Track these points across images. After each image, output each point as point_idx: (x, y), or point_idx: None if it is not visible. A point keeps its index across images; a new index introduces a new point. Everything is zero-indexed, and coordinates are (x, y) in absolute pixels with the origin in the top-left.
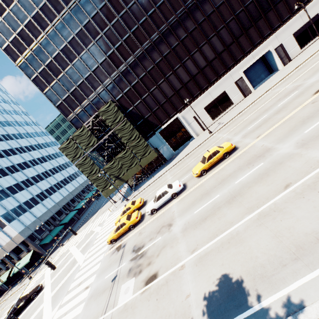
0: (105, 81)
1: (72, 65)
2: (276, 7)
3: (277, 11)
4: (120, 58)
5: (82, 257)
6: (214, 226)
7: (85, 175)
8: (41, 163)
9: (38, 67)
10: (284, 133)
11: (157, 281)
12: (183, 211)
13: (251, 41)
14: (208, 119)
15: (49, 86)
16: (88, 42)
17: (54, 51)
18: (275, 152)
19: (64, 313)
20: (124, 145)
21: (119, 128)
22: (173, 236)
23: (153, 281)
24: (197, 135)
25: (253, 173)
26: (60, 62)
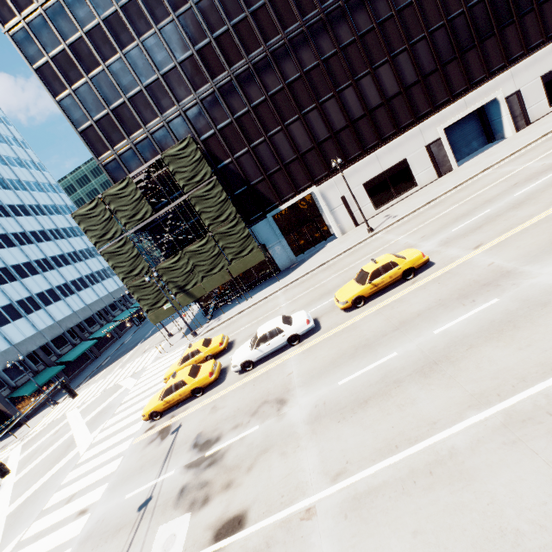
0: (184, 99)
1: (123, 54)
2: (522, 20)
3: (523, 28)
4: (221, 59)
5: (88, 437)
6: (387, 422)
7: (120, 275)
8: (37, 241)
9: (51, 45)
10: (540, 246)
11: (243, 538)
12: (313, 375)
13: (468, 74)
14: (366, 207)
15: (69, 89)
16: (161, 14)
17: (90, 18)
18: (526, 281)
19: None
20: (204, 229)
21: (199, 195)
22: (288, 428)
23: (234, 534)
24: (342, 233)
25: (477, 317)
26: (99, 44)
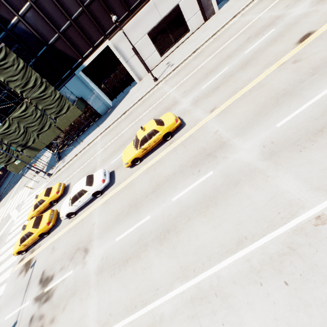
0: None
1: None
2: None
3: None
4: None
5: None
6: (134, 283)
7: None
8: None
9: None
10: (248, 117)
11: None
12: (104, 228)
13: None
14: (154, 54)
15: None
16: None
17: None
18: (232, 155)
19: None
20: None
21: None
22: (86, 276)
23: None
24: (139, 79)
25: (198, 189)
26: None
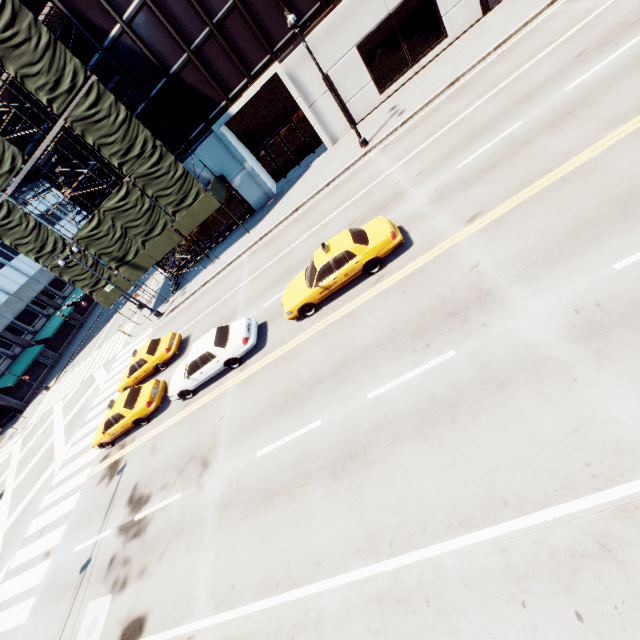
0: None
1: None
2: None
3: None
4: None
5: (63, 451)
6: (280, 541)
7: (29, 255)
8: None
9: None
10: (549, 240)
11: None
12: (239, 429)
13: None
14: (366, 90)
15: None
16: None
17: None
18: (501, 322)
19: (6, 599)
20: None
21: (82, 116)
22: (201, 510)
23: None
24: (333, 141)
25: (420, 383)
26: None
